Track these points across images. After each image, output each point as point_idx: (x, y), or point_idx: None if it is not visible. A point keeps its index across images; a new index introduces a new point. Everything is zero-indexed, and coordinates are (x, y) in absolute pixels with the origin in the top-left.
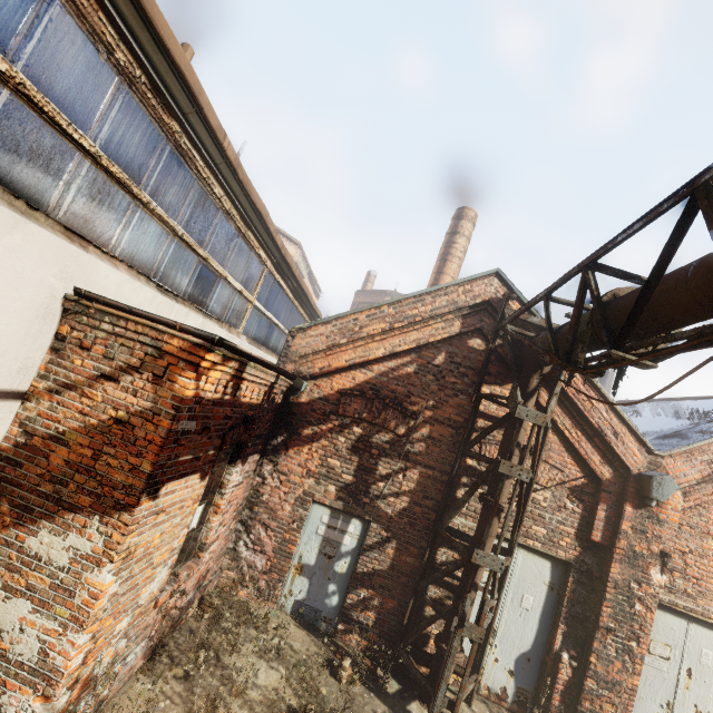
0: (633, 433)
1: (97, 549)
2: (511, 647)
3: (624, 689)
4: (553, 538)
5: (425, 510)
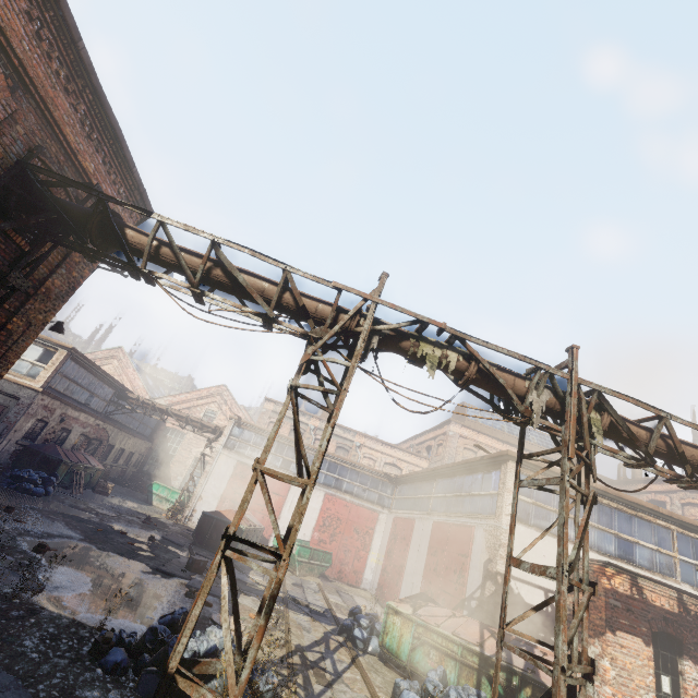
0: None
1: (600, 651)
2: None
3: None
4: None
5: None
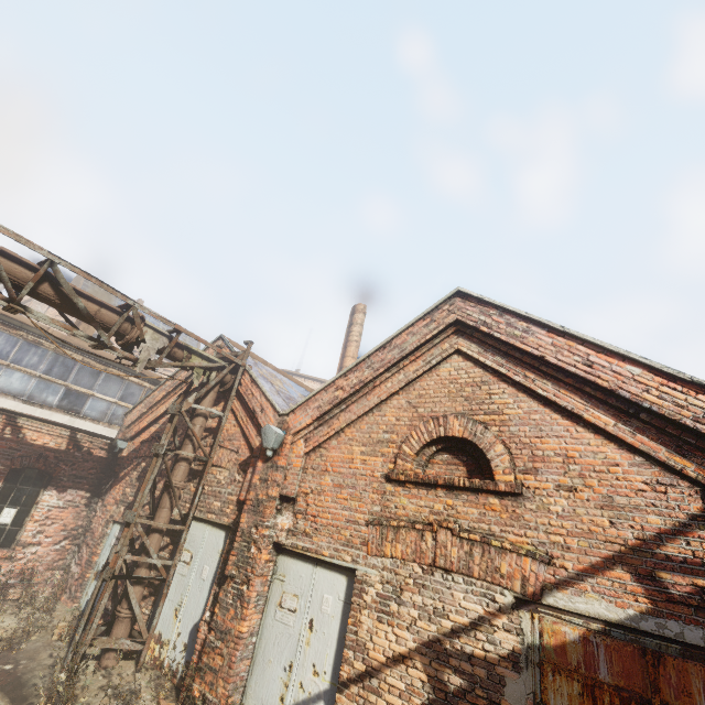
0: (273, 405)
1: None
2: (189, 619)
3: (232, 637)
4: (223, 508)
5: None
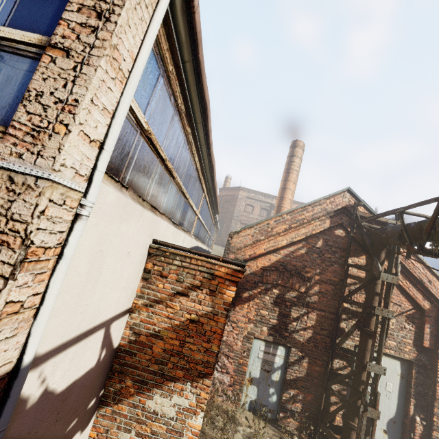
0: None
1: (192, 404)
2: (383, 416)
3: None
4: (400, 347)
5: (322, 337)
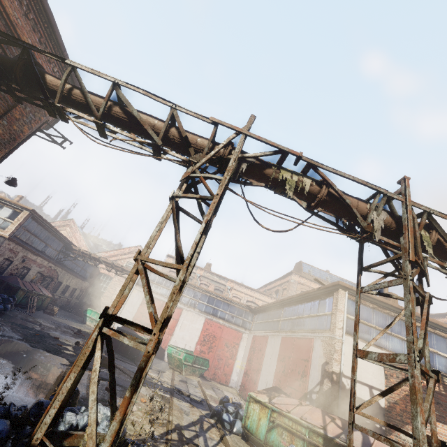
0: None
1: None
2: None
3: None
4: None
5: None
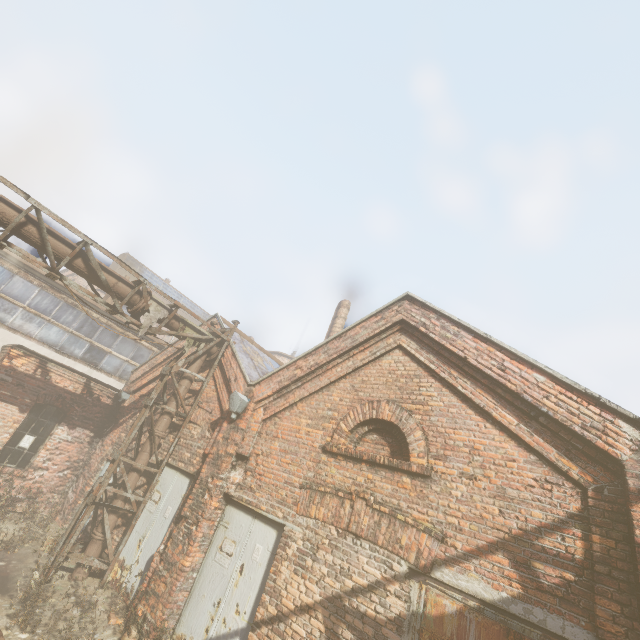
0: (244, 376)
1: None
2: (149, 550)
3: (176, 569)
4: (191, 459)
5: None
